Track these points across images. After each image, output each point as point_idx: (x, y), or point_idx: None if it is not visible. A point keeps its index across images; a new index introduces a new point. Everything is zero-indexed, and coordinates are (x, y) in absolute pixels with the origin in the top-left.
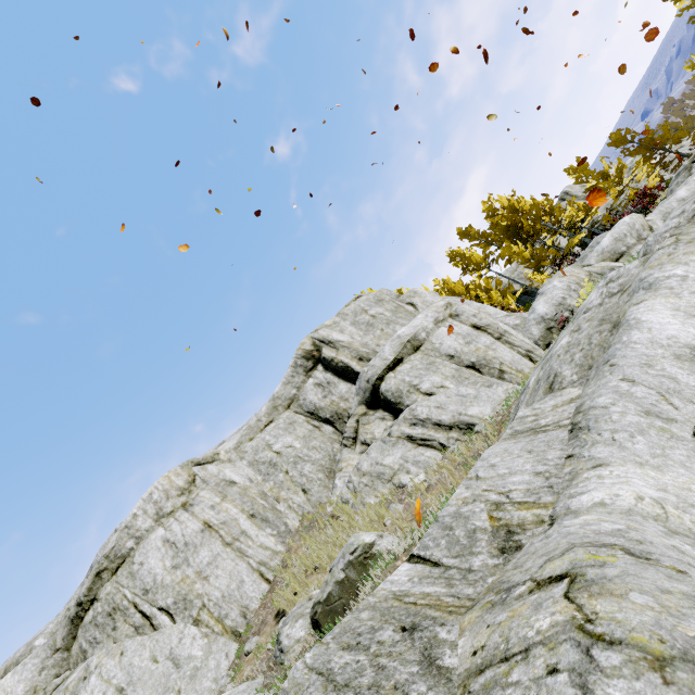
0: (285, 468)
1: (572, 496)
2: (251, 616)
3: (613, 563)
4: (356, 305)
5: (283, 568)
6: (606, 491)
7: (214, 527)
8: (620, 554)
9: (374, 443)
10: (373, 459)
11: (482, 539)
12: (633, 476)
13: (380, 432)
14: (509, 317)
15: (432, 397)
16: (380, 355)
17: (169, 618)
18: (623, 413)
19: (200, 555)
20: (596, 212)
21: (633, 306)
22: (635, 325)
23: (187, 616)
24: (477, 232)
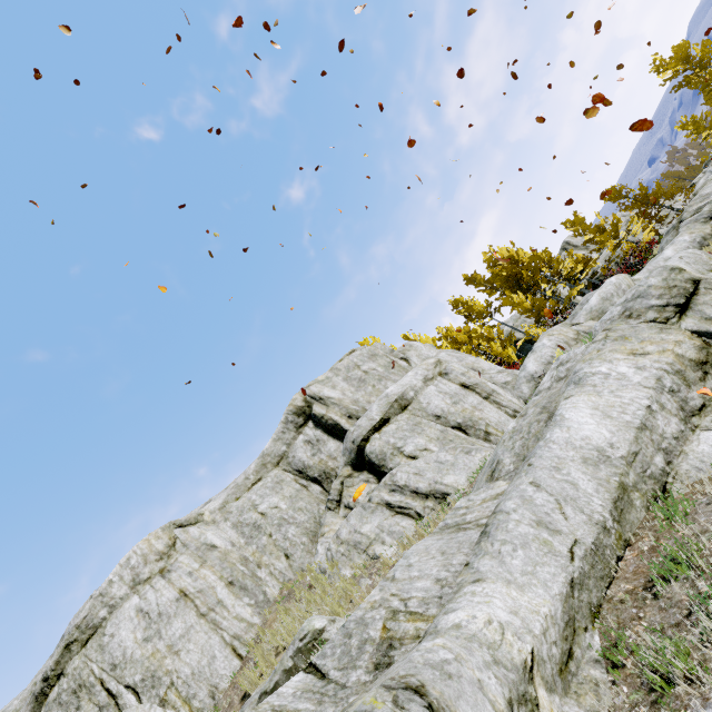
0: (268, 531)
1: (447, 612)
2: (220, 696)
3: (377, 710)
4: (349, 360)
5: (255, 643)
6: (469, 611)
7: (190, 595)
8: (389, 701)
9: (354, 508)
10: (351, 527)
11: (368, 651)
12: (497, 595)
13: (364, 496)
14: (501, 374)
15: (412, 463)
16: (367, 415)
17: (136, 697)
18: (519, 521)
19: (173, 627)
20: (595, 263)
21: (563, 400)
22: (559, 422)
23: (154, 695)
24: (482, 279)
